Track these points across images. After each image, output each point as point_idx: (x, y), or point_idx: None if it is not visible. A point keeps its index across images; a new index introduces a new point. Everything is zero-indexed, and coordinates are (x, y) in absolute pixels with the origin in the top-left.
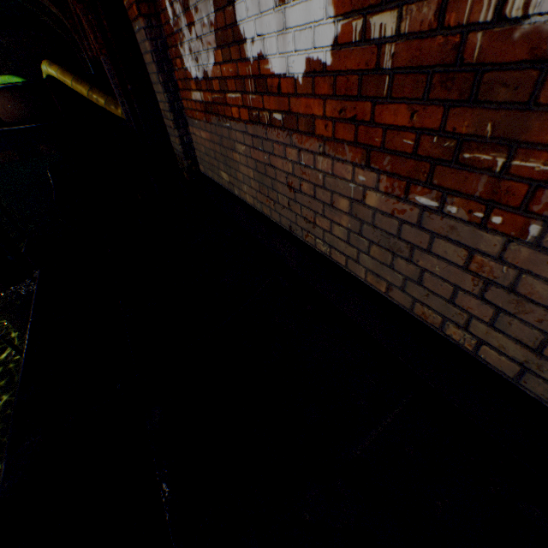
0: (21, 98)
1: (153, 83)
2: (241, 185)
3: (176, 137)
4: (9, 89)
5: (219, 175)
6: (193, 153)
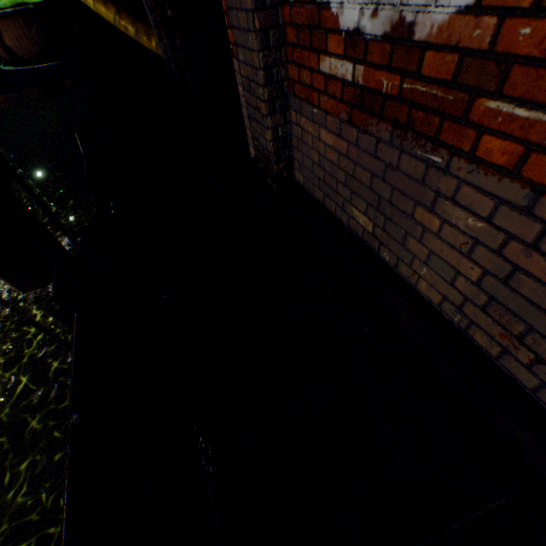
0: (37, 27)
1: (234, 26)
2: (413, 260)
3: (267, 128)
4: (21, 13)
5: (344, 209)
6: (288, 152)
